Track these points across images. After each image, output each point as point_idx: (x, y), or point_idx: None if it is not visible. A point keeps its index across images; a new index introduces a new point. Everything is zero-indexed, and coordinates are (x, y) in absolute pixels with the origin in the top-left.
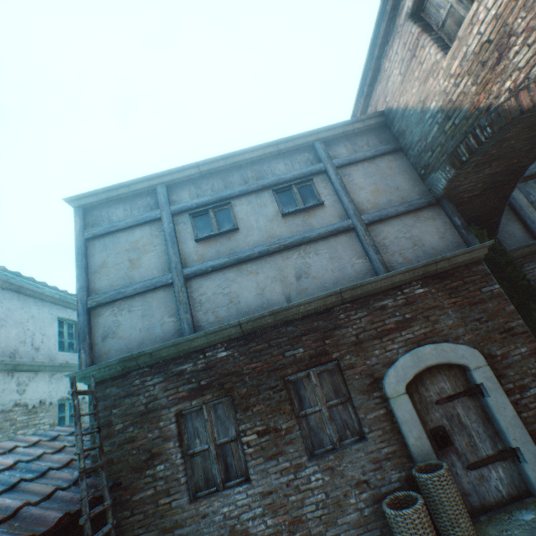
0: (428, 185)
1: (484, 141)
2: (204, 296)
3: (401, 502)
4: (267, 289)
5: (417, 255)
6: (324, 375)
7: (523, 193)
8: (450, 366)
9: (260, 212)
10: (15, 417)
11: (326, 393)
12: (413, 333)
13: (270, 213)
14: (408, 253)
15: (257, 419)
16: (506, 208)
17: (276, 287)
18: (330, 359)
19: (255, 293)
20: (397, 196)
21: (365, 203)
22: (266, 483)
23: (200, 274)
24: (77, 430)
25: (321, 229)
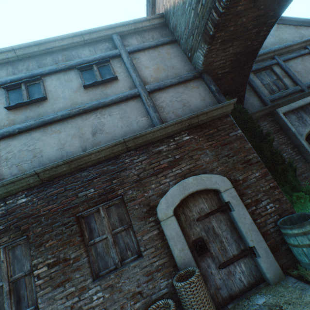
0: (194, 64)
1: (222, 12)
2: (11, 154)
3: (162, 309)
4: (67, 144)
5: (185, 112)
6: (112, 209)
7: (259, 79)
8: (208, 191)
9: (66, 85)
10: None
11: (112, 223)
12: (181, 169)
13: (74, 86)
14: (179, 111)
15: (49, 253)
16: (249, 88)
17: (75, 142)
18: (116, 195)
19: (57, 148)
20: (172, 72)
21: (149, 78)
22: (52, 309)
23: (8, 135)
24: None
25: (114, 96)
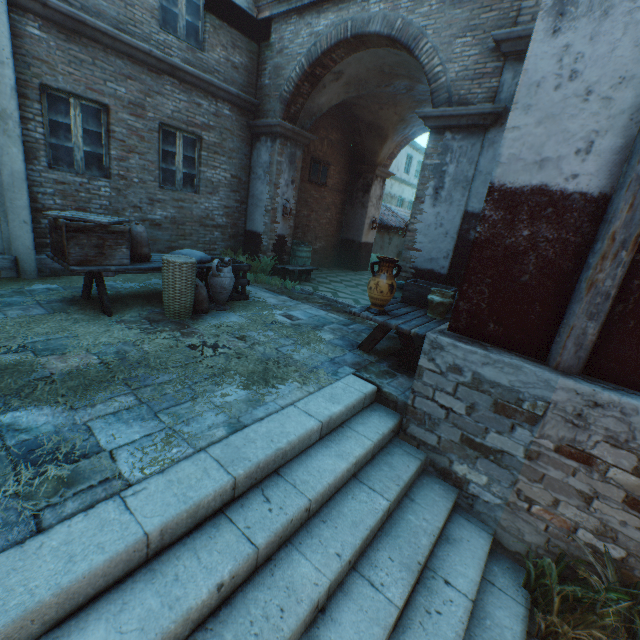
0: None
1: None
2: None
3: None
4: None
5: None
6: None
7: None
8: None
9: None
10: (388, 198)
11: None
12: None
13: None
14: None
15: None
16: None
17: None
18: None
19: None
20: None
21: None
22: None
23: None
24: None
25: None
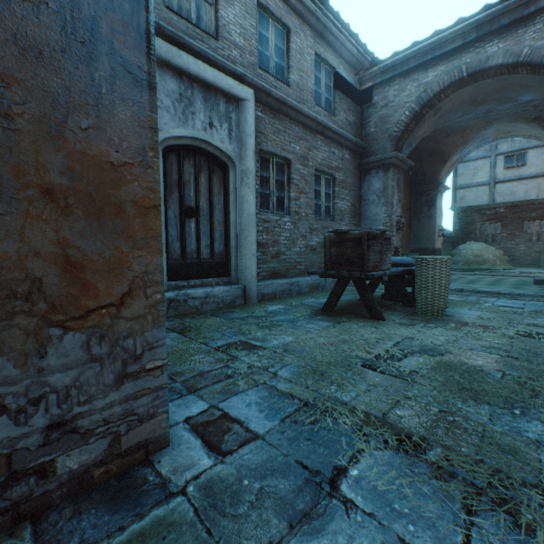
0: None
1: None
2: (500, 191)
3: None
4: (529, 191)
5: None
6: (539, 223)
7: None
8: None
9: (539, 157)
10: None
11: (537, 229)
12: None
13: None
14: None
15: (507, 230)
16: None
17: (533, 191)
18: None
19: (523, 192)
20: None
21: None
22: (504, 246)
23: (501, 182)
24: (457, 221)
25: None
